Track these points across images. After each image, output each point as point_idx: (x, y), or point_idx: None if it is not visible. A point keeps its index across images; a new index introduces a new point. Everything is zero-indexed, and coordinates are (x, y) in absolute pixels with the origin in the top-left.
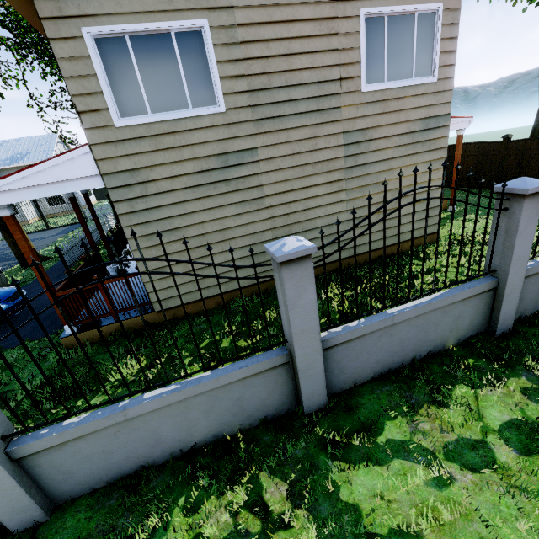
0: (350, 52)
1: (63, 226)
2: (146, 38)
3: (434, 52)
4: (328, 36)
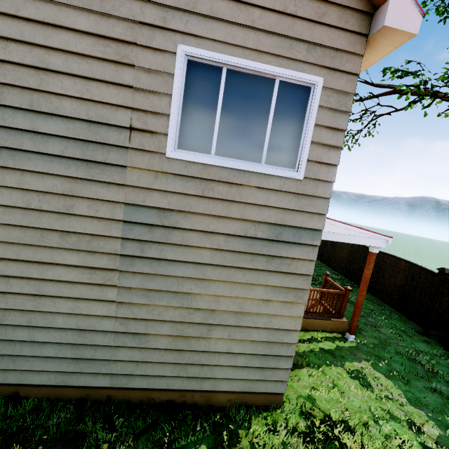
0: (154, 97)
1: None
2: None
3: (303, 139)
4: (117, 64)
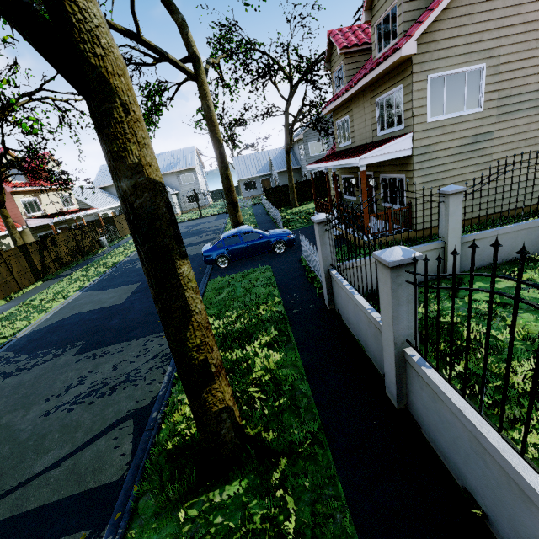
0: None
1: (212, 215)
2: (452, 76)
3: None
4: None
